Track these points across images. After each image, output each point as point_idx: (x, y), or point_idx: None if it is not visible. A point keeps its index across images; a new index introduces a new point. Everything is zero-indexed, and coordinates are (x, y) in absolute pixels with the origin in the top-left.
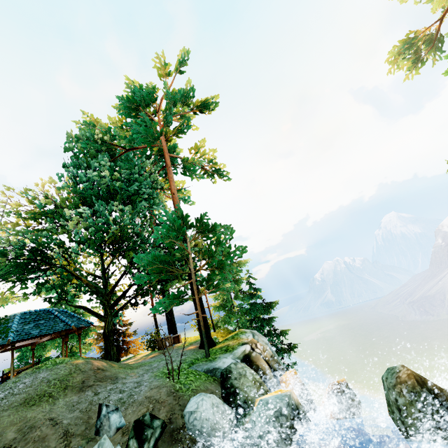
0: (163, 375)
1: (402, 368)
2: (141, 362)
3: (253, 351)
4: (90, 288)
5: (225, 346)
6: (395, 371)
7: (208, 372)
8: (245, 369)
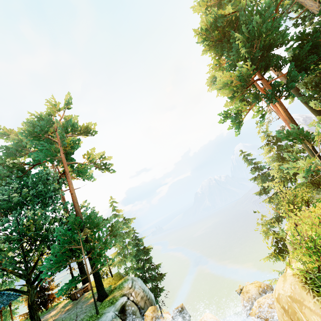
0: None
1: None
2: (58, 319)
3: (128, 299)
4: (14, 274)
5: (112, 298)
6: None
7: None
8: None
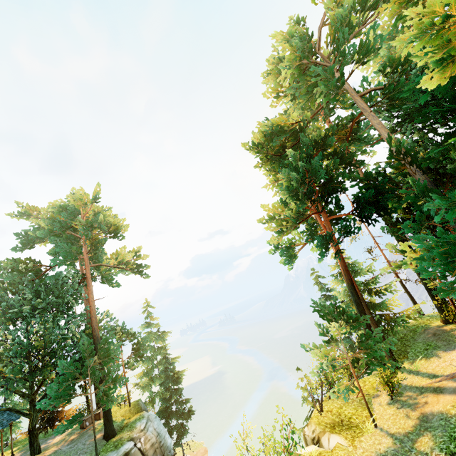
0: None
1: None
2: (58, 451)
3: (135, 446)
4: (17, 392)
5: (118, 440)
6: None
7: None
8: None
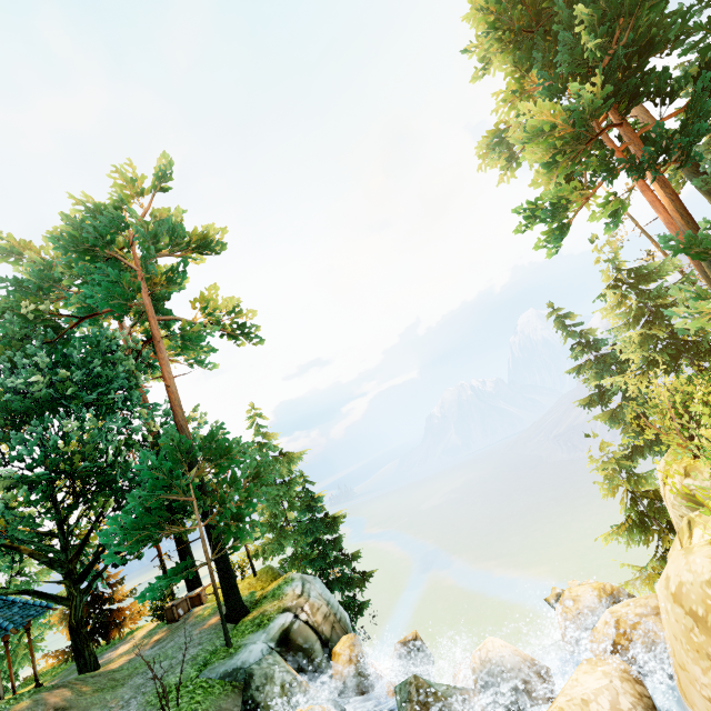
0: (157, 701)
1: (413, 682)
2: (136, 659)
3: (297, 619)
4: (38, 558)
5: (260, 616)
6: (408, 684)
7: (227, 677)
8: (272, 668)
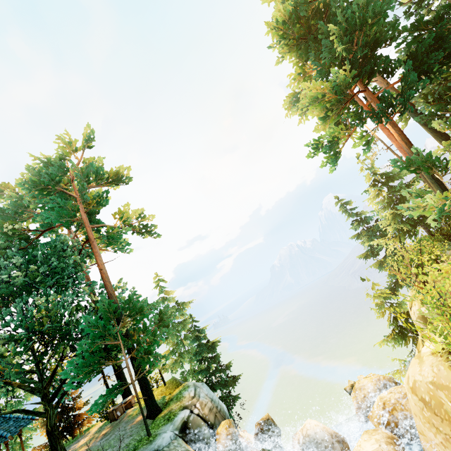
0: None
1: None
2: (91, 448)
3: (192, 413)
4: (23, 388)
5: (168, 413)
6: None
7: None
8: (177, 448)
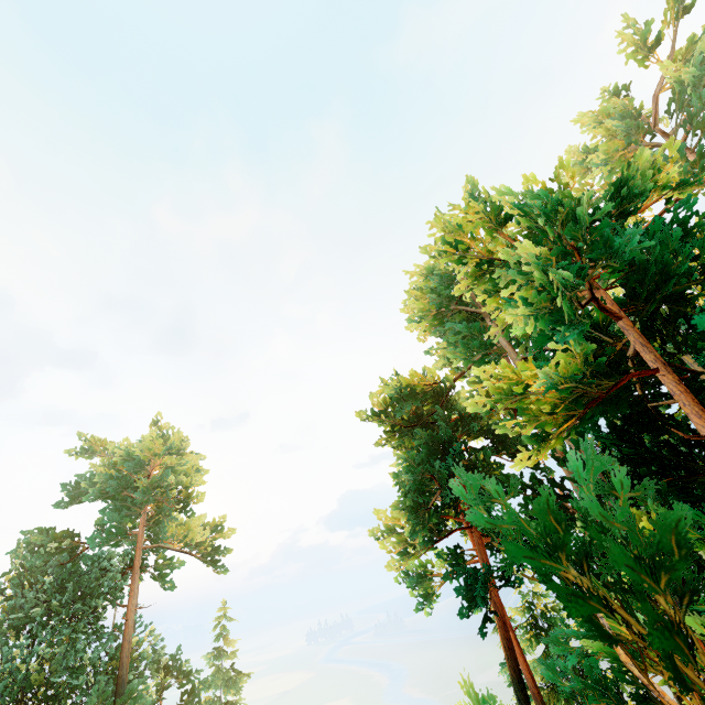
0: None
1: None
2: None
3: None
4: None
5: None
6: None
7: None
8: None
